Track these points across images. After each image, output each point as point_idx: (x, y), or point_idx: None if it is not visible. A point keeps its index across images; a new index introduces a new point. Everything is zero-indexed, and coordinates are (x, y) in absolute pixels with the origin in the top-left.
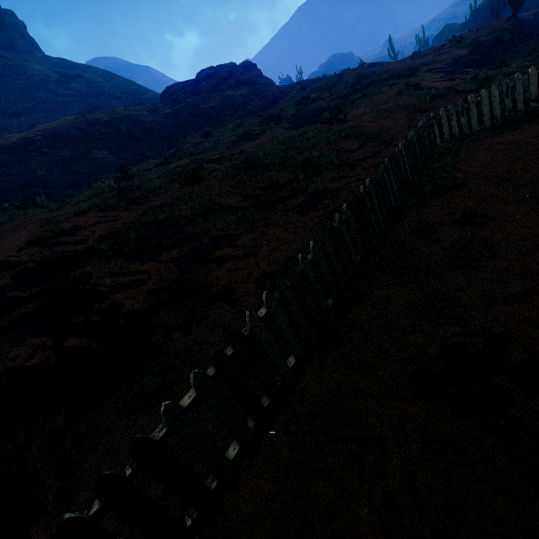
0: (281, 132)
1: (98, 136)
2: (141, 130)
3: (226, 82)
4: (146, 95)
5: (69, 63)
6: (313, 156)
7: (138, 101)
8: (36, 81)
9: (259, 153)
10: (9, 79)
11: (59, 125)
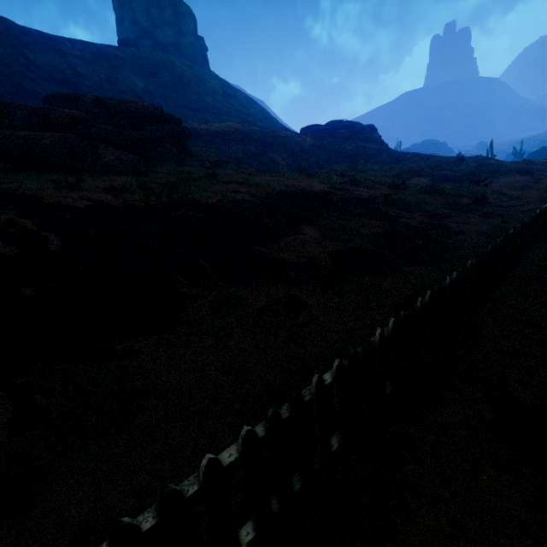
0: (427, 181)
1: (270, 144)
2: (299, 149)
3: (357, 135)
4: (279, 124)
5: (229, 84)
6: (484, 195)
7: (275, 127)
8: (210, 91)
9: (434, 187)
10: (194, 84)
11: (243, 128)
